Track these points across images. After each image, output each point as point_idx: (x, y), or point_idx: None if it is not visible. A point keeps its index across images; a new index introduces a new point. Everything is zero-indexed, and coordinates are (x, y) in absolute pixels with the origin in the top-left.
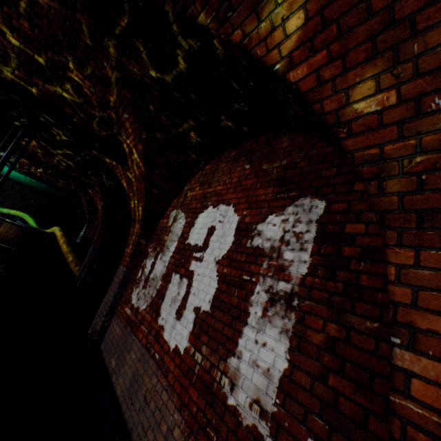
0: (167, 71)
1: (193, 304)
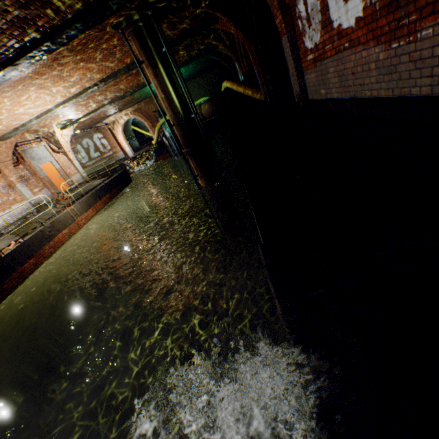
0: None
1: None
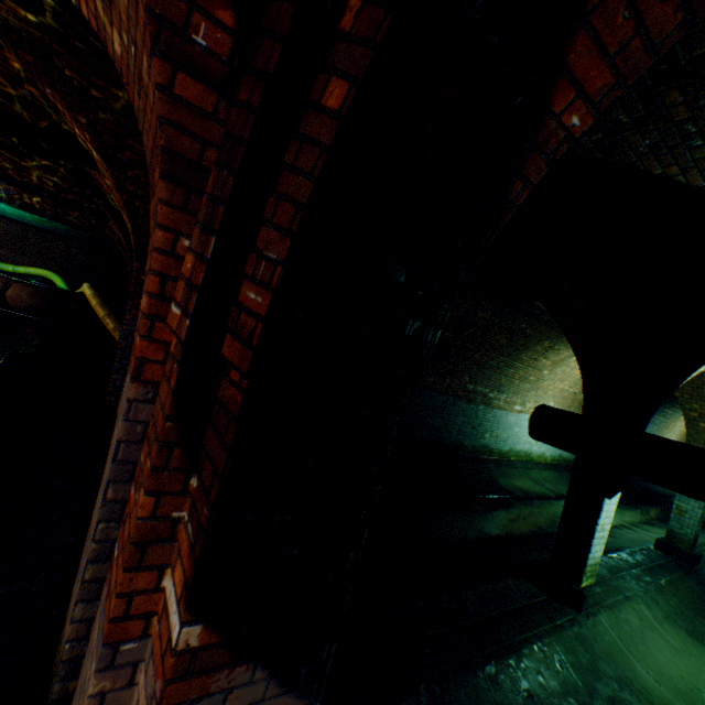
0: (46, 12)
1: None
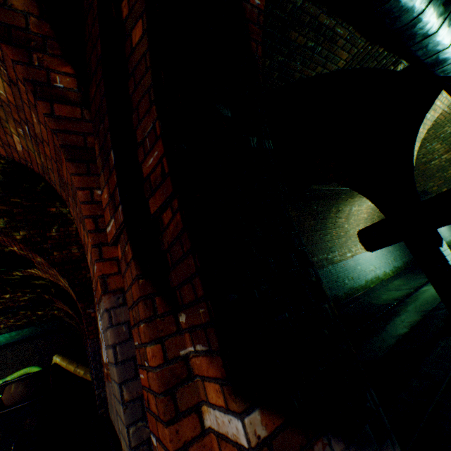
0: None
1: None
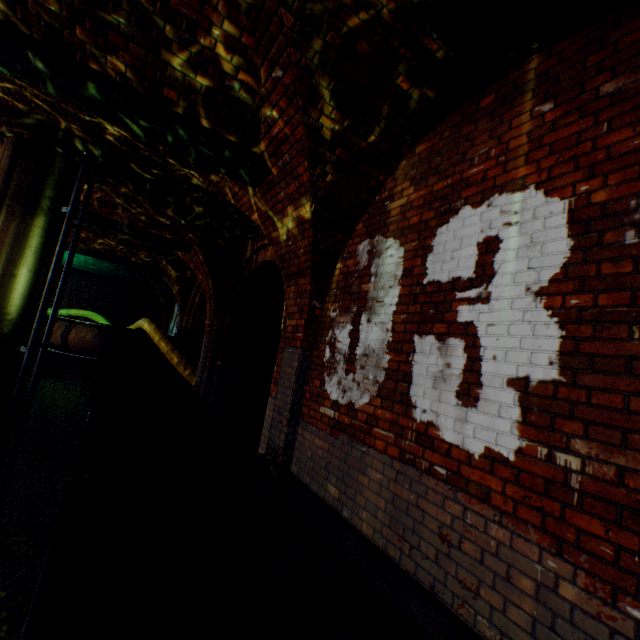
0: None
1: (502, 375)
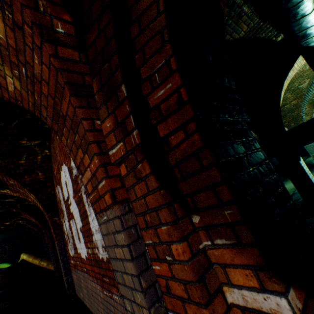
0: None
1: (79, 228)
